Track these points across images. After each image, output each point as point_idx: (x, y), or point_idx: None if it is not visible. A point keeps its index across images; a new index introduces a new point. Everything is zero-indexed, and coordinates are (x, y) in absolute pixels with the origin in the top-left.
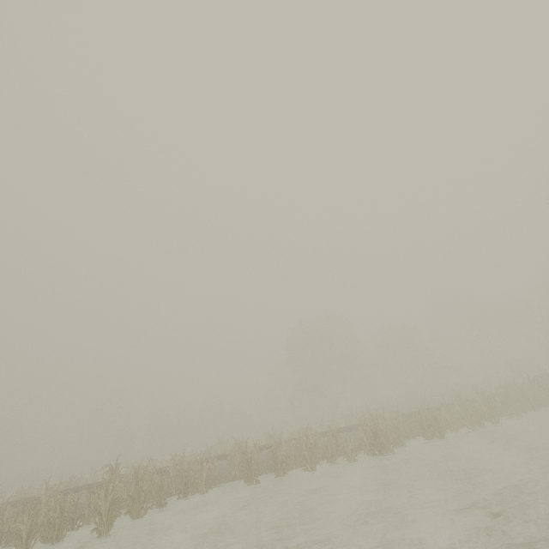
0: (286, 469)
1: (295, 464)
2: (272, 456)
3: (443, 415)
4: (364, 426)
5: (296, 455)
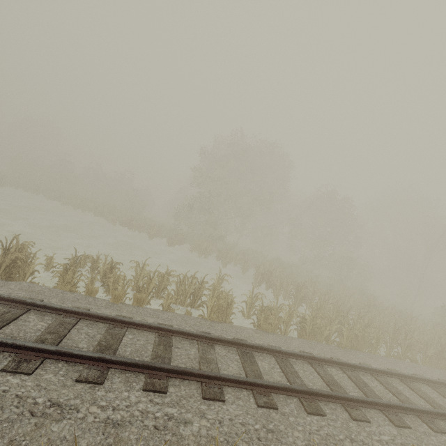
0: None
1: None
2: None
3: None
4: None
5: None
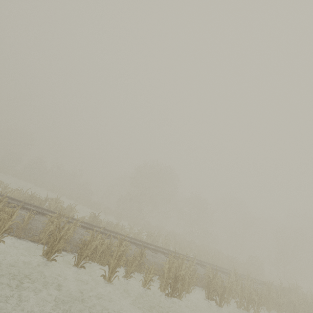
0: (87, 259)
1: (98, 258)
2: (82, 245)
3: (225, 284)
4: (168, 261)
5: (103, 252)
